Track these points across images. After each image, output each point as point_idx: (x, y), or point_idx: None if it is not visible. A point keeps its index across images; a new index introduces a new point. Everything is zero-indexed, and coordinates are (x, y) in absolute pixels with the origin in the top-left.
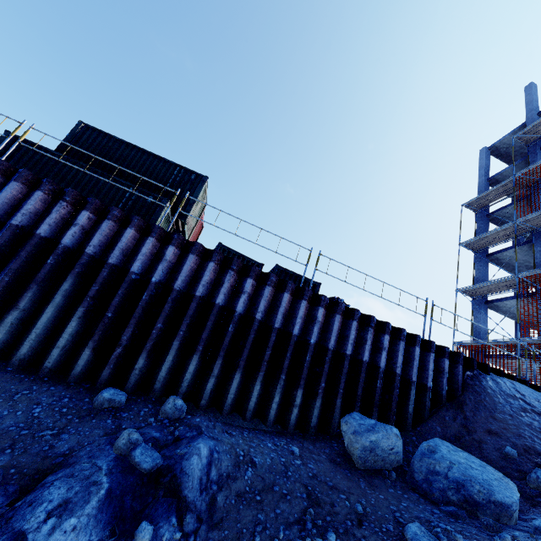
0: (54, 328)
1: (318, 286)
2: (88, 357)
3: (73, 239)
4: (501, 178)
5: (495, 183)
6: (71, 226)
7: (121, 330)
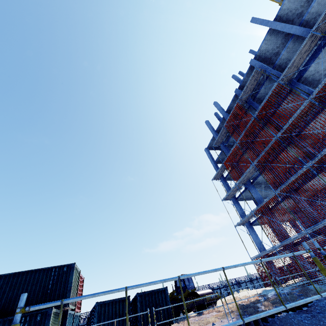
0: None
1: (166, 290)
2: None
3: None
4: (219, 160)
5: (219, 162)
6: None
7: None
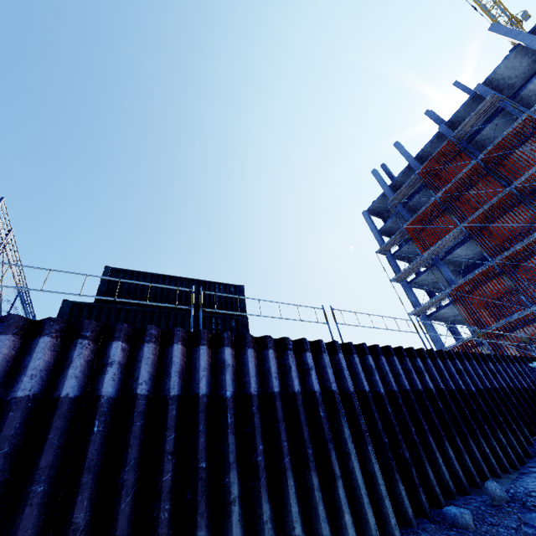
0: (363, 481)
1: None
2: (405, 491)
3: (317, 383)
4: (386, 229)
5: (384, 233)
6: (310, 372)
7: (398, 451)
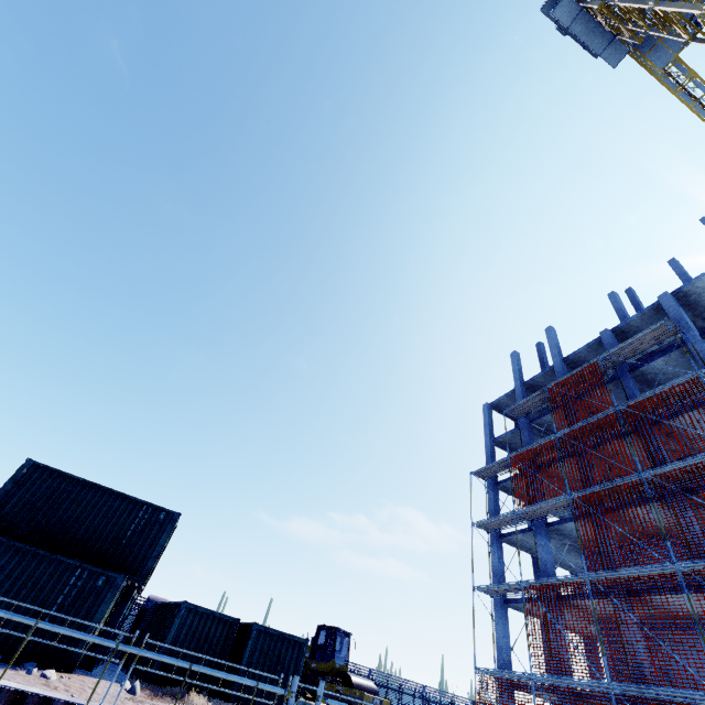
0: None
1: (305, 646)
2: None
3: None
4: (504, 441)
5: (500, 445)
6: None
7: None
